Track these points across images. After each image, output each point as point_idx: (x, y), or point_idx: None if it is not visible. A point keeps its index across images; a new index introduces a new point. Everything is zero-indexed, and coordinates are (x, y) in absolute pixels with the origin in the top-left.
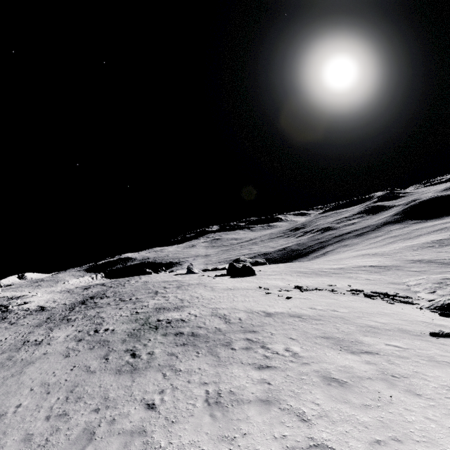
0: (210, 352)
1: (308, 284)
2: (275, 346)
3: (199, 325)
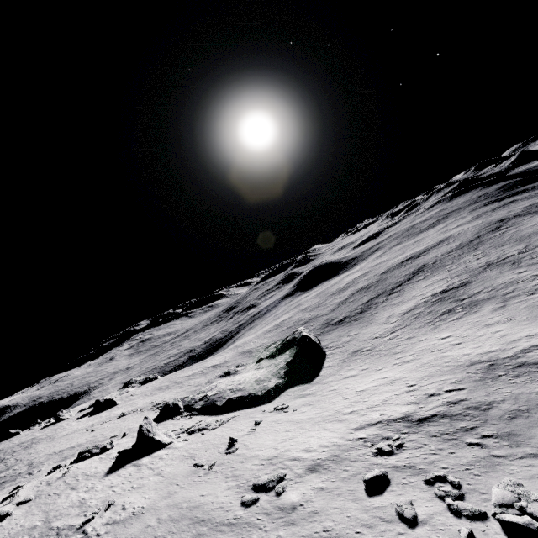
0: (3, 487)
1: (139, 406)
2: (36, 471)
3: (12, 475)
